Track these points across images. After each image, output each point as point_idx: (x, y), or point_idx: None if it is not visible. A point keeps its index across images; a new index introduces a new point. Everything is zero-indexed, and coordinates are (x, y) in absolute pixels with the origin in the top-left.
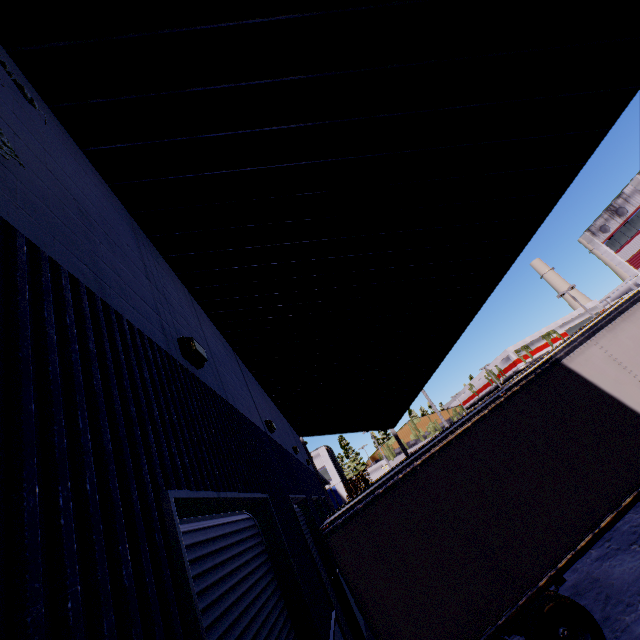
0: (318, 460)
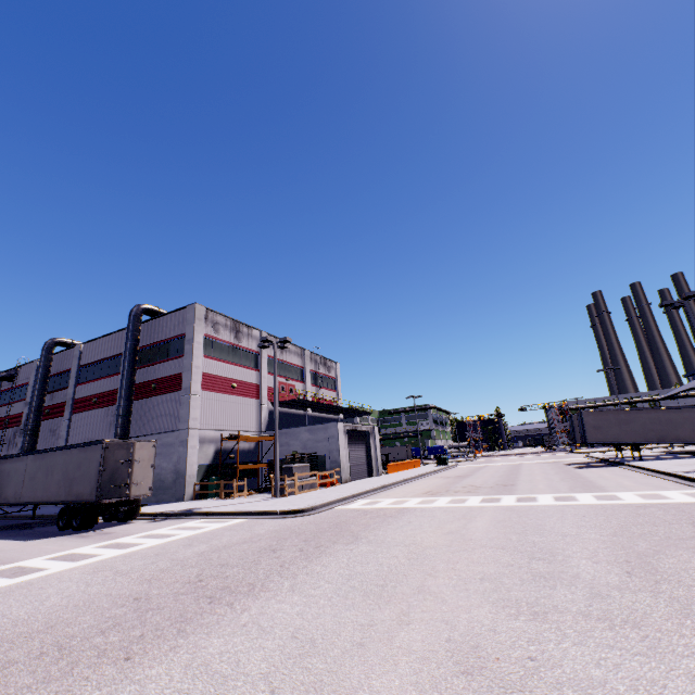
0: None
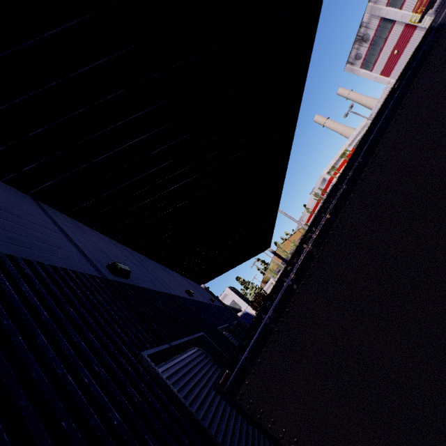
0: (227, 298)
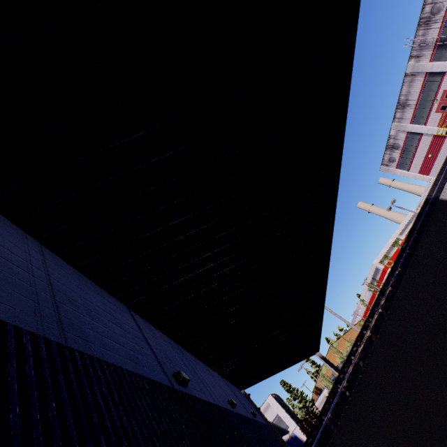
0: (270, 410)
